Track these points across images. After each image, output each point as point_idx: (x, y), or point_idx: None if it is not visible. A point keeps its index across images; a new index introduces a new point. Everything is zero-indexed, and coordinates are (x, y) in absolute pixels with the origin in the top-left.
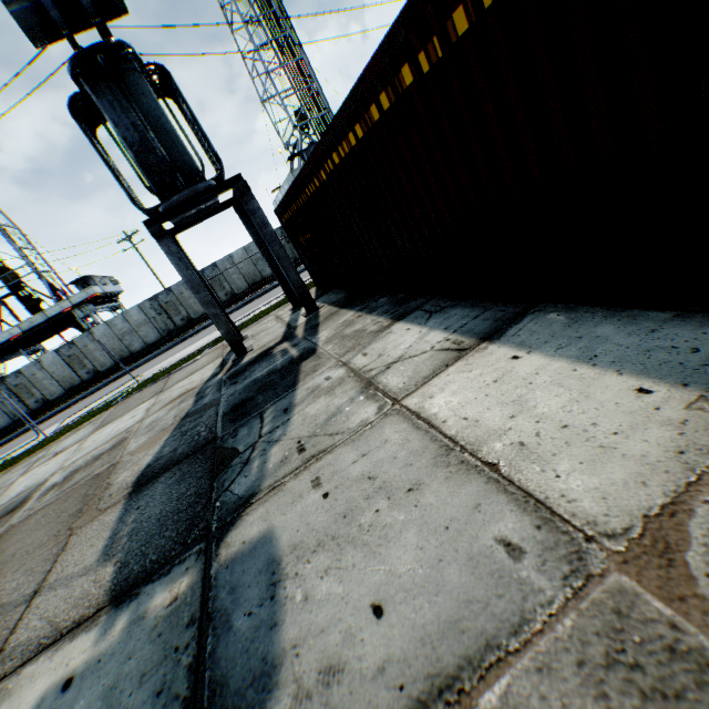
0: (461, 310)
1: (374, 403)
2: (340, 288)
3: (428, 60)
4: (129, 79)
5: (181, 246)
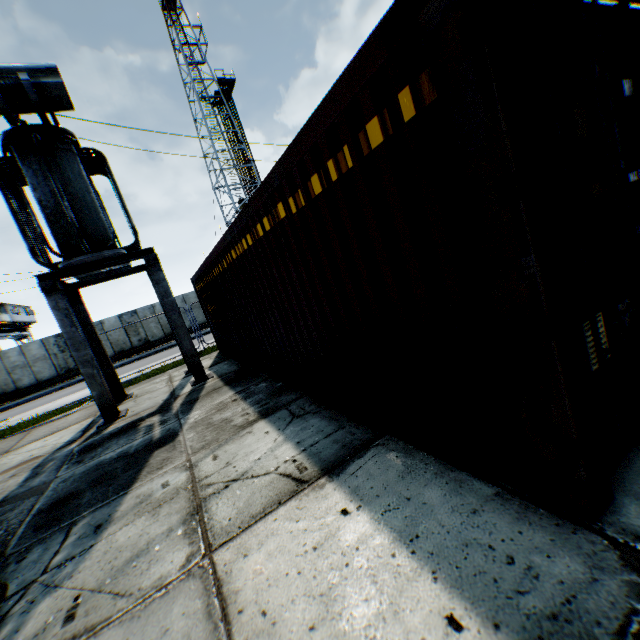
0: (319, 421)
1: (187, 546)
2: (236, 359)
3: (295, 203)
4: (60, 155)
5: (81, 299)
